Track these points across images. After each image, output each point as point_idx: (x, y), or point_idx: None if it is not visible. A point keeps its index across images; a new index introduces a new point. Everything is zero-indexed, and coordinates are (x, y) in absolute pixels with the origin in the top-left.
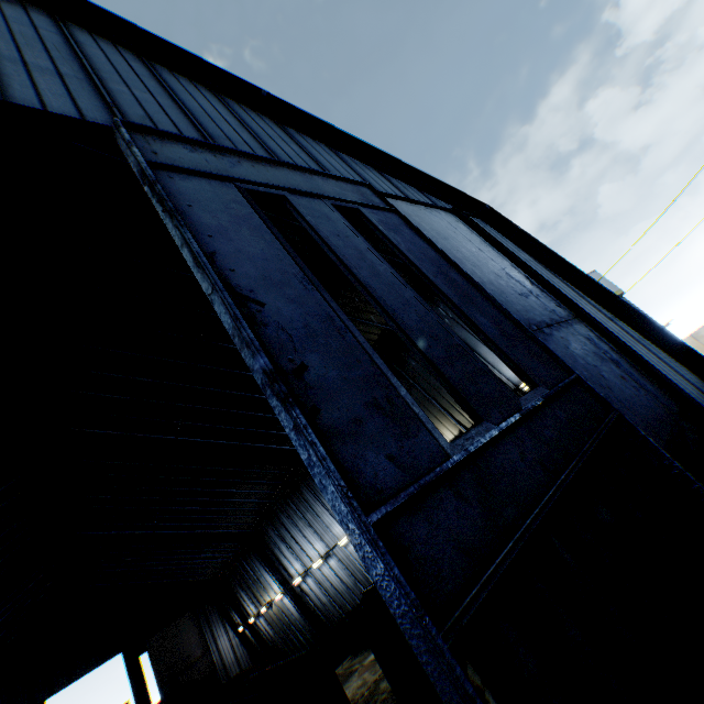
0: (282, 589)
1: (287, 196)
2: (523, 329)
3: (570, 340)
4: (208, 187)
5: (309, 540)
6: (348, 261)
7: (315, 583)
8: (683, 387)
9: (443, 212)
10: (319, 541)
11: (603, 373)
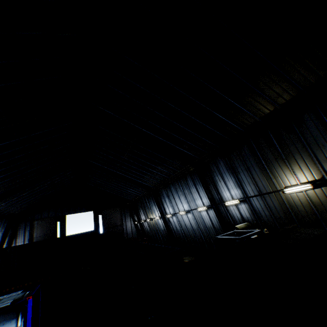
0: (159, 216)
1: None
2: None
3: None
4: None
5: (181, 202)
6: None
7: (176, 220)
8: None
9: None
10: (186, 204)
11: None
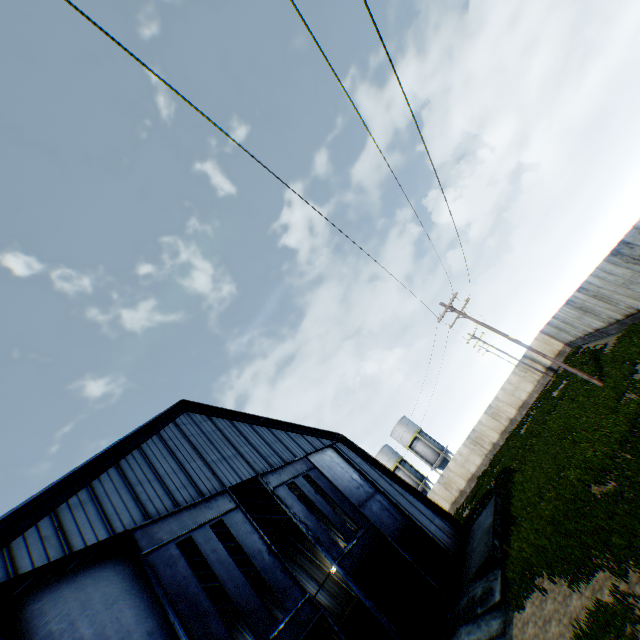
0: None
1: (294, 480)
2: (357, 508)
3: (373, 504)
4: (283, 489)
5: None
6: (314, 501)
7: None
8: (414, 512)
9: (327, 449)
10: None
11: (382, 516)
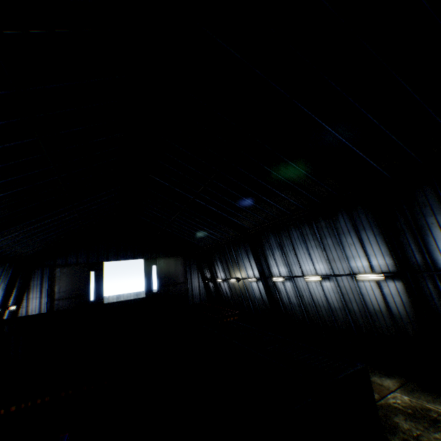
0: (255, 276)
1: None
2: None
3: None
4: None
5: (312, 259)
6: None
7: (292, 288)
8: None
9: None
10: (324, 264)
11: None
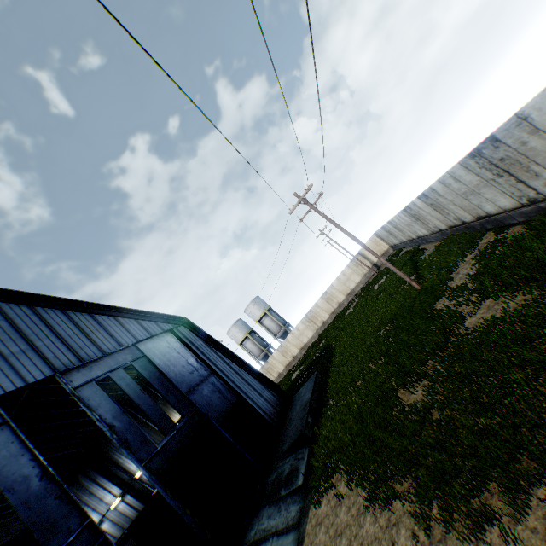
0: None
1: (110, 375)
2: (185, 395)
3: (205, 388)
4: (90, 388)
5: None
6: (132, 396)
7: None
8: (245, 389)
9: (165, 334)
10: (94, 513)
11: (212, 398)
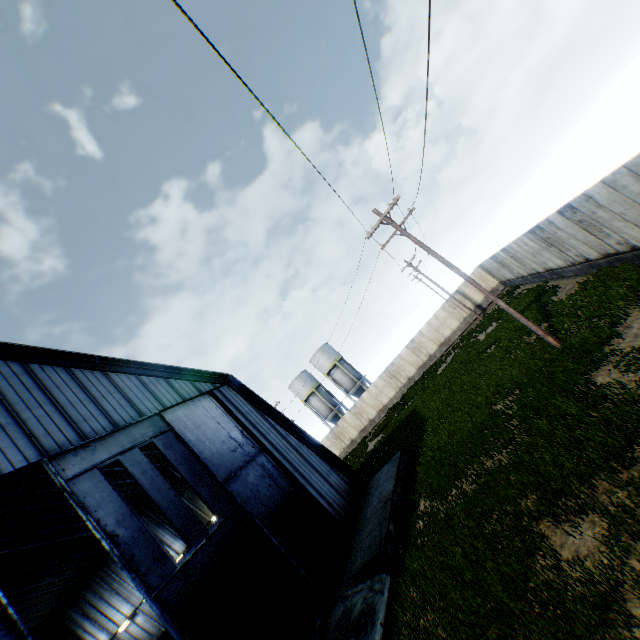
0: None
1: (120, 458)
2: (223, 484)
3: (250, 472)
4: (89, 478)
5: (116, 606)
6: (148, 489)
7: None
8: (306, 472)
9: (203, 397)
10: (126, 603)
11: (260, 487)
